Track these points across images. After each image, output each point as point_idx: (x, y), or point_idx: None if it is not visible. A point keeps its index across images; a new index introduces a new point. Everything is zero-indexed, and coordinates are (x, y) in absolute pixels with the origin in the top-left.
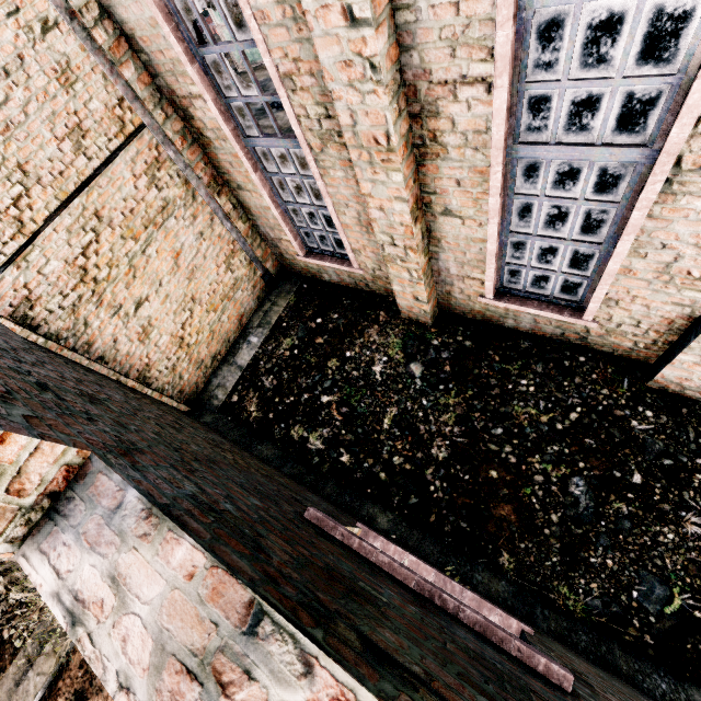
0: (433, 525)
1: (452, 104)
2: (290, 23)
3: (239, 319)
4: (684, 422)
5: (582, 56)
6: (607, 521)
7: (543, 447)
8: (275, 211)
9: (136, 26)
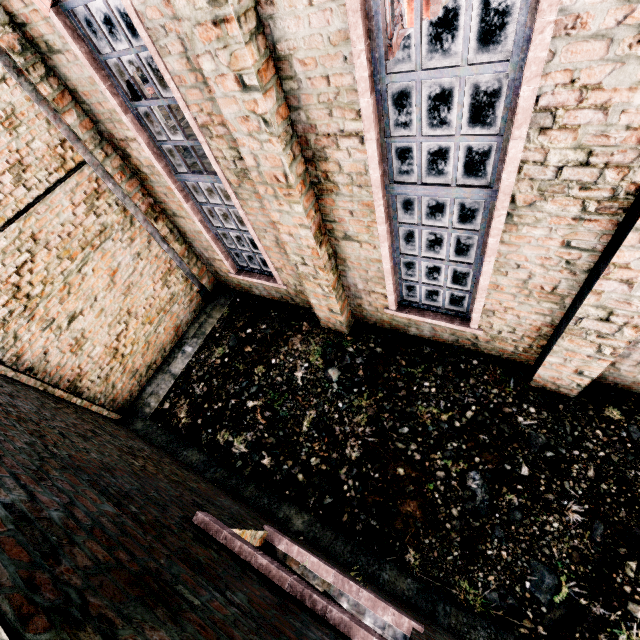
0: (345, 524)
1: (337, 152)
2: (202, 86)
3: (175, 330)
4: (561, 417)
5: (428, 119)
6: (501, 513)
7: (444, 444)
8: (207, 235)
9: (78, 83)
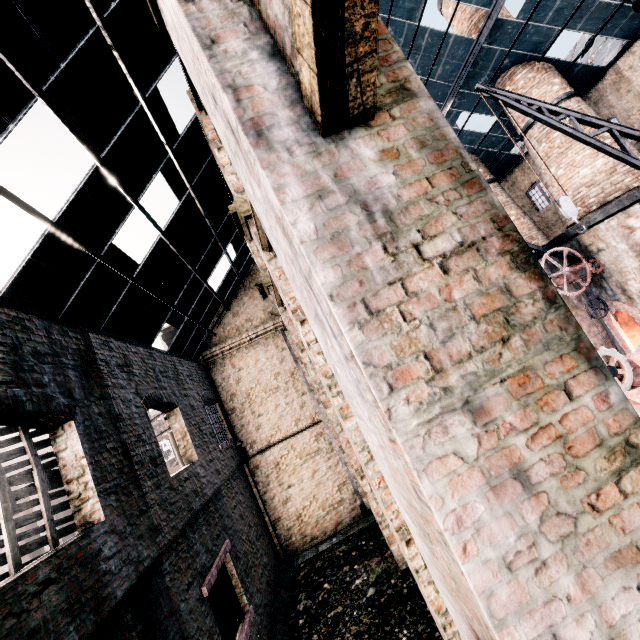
0: None
1: None
2: None
3: (336, 524)
4: None
5: None
6: None
7: None
8: None
9: None
